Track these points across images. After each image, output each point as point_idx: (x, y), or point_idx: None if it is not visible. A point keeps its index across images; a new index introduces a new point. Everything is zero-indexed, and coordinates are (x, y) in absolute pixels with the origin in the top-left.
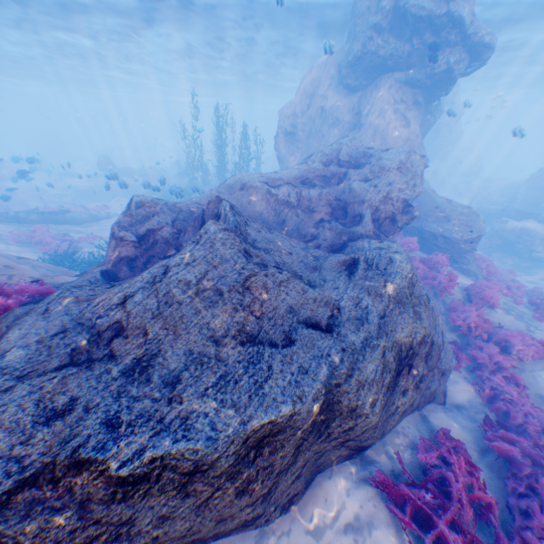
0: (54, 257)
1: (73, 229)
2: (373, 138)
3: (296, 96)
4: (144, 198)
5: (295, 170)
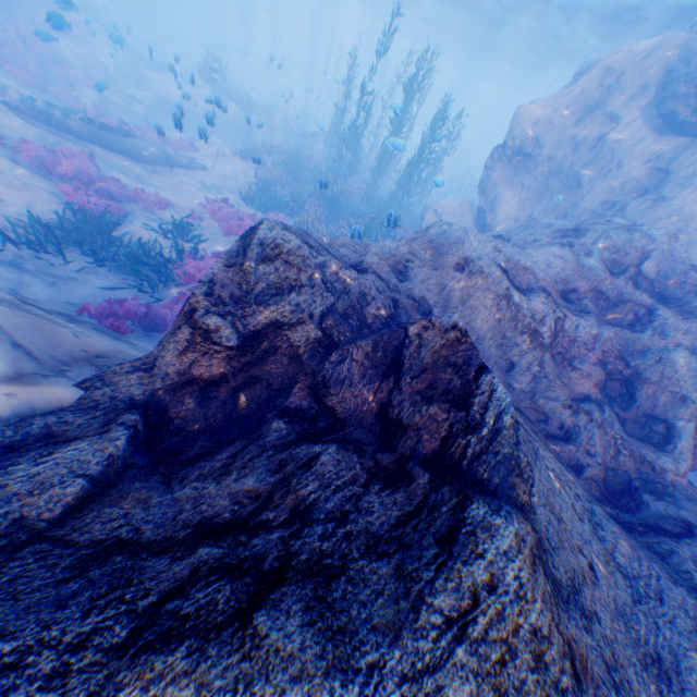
0: (80, 221)
1: (130, 169)
2: (676, 233)
3: (564, 93)
4: (283, 236)
5: (555, 258)
